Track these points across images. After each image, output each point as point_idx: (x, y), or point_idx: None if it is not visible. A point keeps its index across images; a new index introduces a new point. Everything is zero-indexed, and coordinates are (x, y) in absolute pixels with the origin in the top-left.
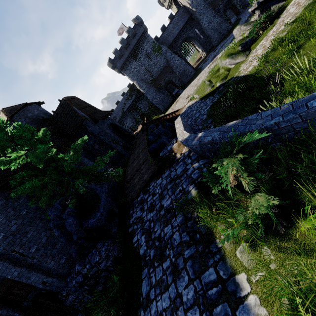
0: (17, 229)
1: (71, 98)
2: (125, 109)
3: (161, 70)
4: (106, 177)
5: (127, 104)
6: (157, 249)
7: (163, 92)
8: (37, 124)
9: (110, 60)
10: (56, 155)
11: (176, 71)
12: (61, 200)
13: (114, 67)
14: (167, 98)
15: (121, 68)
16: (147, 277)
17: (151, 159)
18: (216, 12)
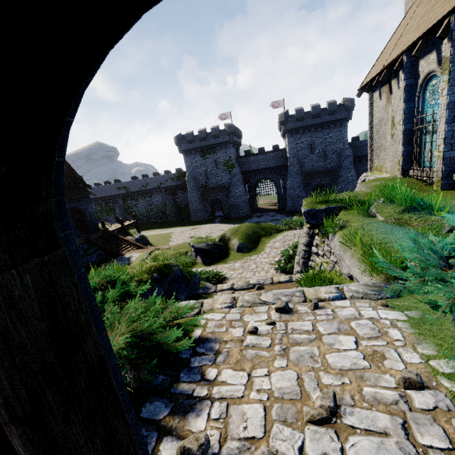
0: None
1: None
2: (163, 185)
3: (219, 185)
4: None
5: (168, 183)
6: None
7: (206, 204)
8: None
9: (179, 137)
10: None
11: (230, 199)
12: None
13: (178, 145)
14: (203, 214)
15: (183, 152)
16: None
17: None
18: (305, 184)
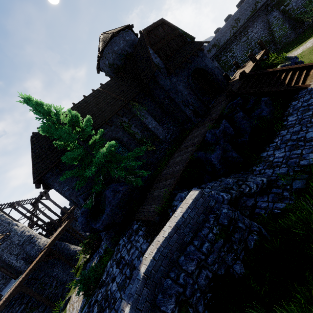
0: (75, 185)
1: (154, 26)
2: (259, 4)
3: None
4: (129, 180)
5: None
6: (86, 312)
7: None
8: (121, 61)
9: None
10: (99, 140)
11: None
12: (84, 195)
13: None
14: None
15: None
16: (86, 308)
17: (171, 188)
18: None
